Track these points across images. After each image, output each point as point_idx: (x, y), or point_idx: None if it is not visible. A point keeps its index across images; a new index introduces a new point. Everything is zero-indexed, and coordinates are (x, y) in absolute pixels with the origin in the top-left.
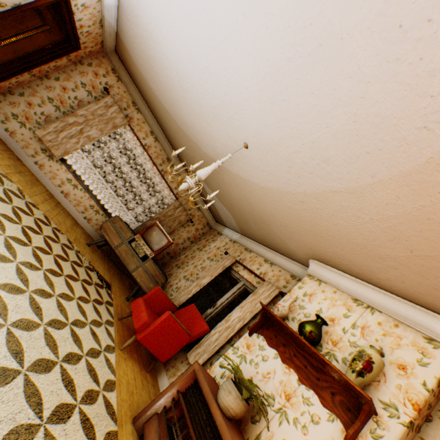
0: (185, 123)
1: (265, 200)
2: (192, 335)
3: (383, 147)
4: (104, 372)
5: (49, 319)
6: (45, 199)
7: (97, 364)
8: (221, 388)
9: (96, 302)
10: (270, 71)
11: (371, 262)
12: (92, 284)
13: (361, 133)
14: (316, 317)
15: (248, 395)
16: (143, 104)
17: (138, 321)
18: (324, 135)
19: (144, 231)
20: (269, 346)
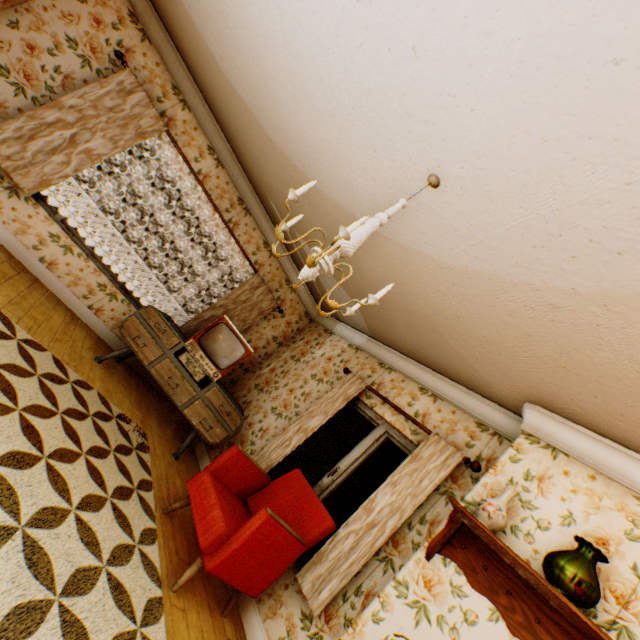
0: (283, 130)
1: (449, 291)
2: (306, 541)
3: None
4: None
5: (1, 614)
6: (3, 275)
7: None
8: None
9: (119, 493)
10: None
11: None
12: (109, 452)
13: None
14: (580, 545)
15: None
16: (193, 92)
17: (206, 531)
18: None
19: (202, 333)
20: (475, 589)
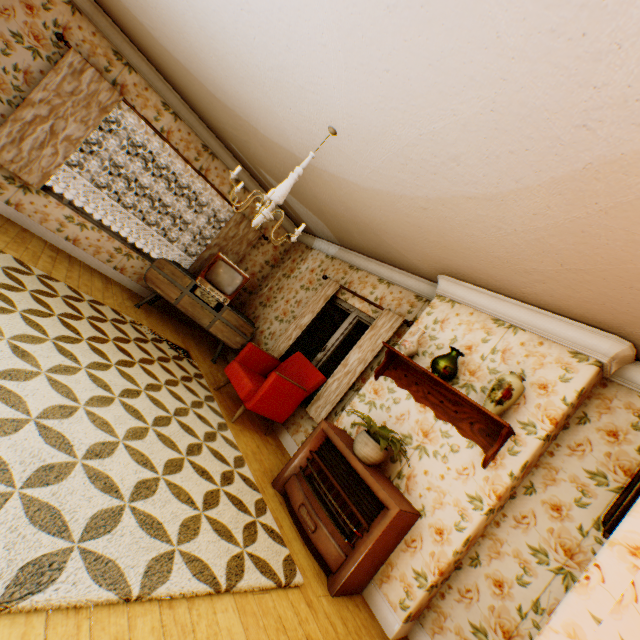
0: (221, 89)
1: (371, 205)
2: (308, 390)
3: (531, 147)
4: (229, 452)
5: (152, 419)
6: (51, 259)
7: (219, 446)
8: (356, 442)
9: (184, 380)
10: (360, 22)
11: (515, 277)
12: (169, 360)
13: (502, 127)
14: (451, 350)
15: (386, 444)
16: (134, 53)
17: (242, 390)
18: (450, 125)
19: (206, 271)
20: (400, 387)
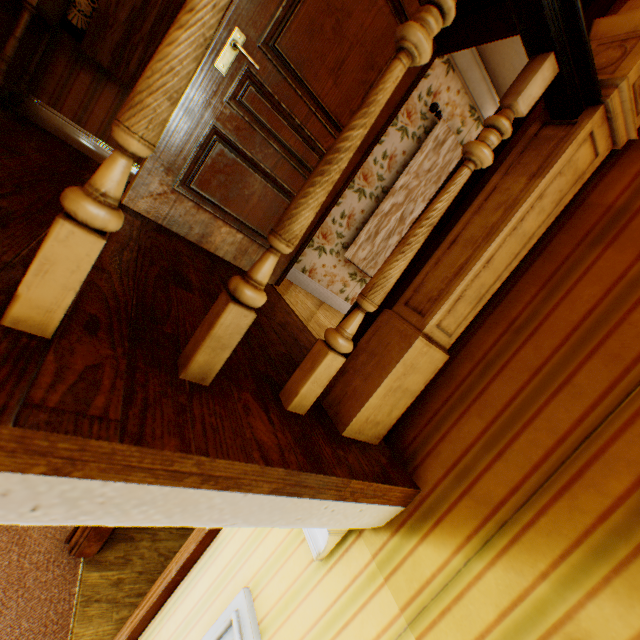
0: None
1: None
2: None
3: None
4: None
5: None
6: None
7: None
8: None
9: None
10: None
11: None
12: None
13: None
14: None
15: None
16: (490, 104)
17: None
18: None
19: None
20: None
